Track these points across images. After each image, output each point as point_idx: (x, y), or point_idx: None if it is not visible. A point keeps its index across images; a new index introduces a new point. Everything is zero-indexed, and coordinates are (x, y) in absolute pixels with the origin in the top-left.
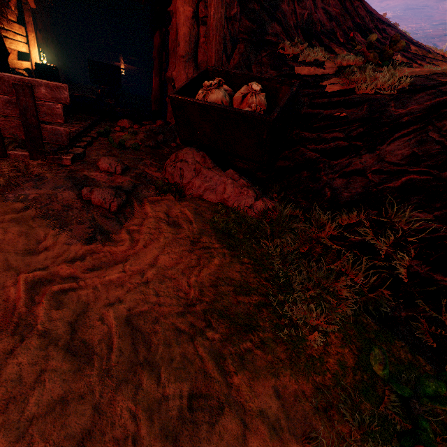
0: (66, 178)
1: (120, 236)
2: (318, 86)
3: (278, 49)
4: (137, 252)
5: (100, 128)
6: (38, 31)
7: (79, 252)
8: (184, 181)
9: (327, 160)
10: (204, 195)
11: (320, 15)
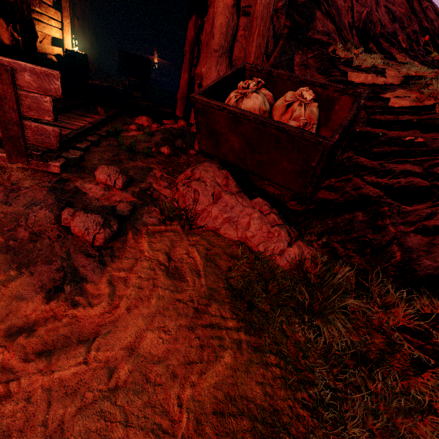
0: (50, 189)
1: (98, 287)
2: (379, 98)
3: (328, 51)
4: (116, 320)
5: (115, 125)
6: (75, 19)
7: (31, 315)
8: (197, 208)
9: (395, 203)
10: (221, 229)
11: (382, 15)
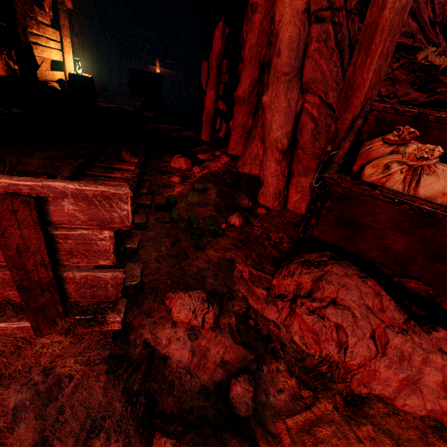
0: (108, 365)
1: None
2: None
3: (416, 57)
4: None
5: (151, 178)
6: (74, 35)
7: None
8: (347, 360)
9: None
10: (396, 399)
11: None
